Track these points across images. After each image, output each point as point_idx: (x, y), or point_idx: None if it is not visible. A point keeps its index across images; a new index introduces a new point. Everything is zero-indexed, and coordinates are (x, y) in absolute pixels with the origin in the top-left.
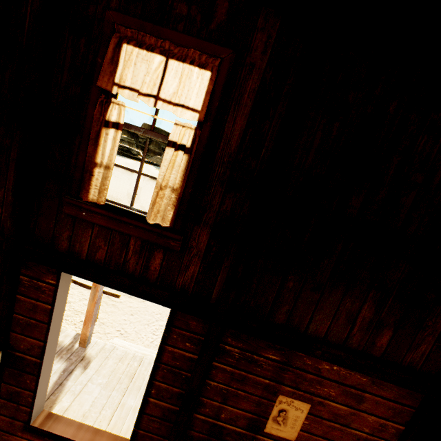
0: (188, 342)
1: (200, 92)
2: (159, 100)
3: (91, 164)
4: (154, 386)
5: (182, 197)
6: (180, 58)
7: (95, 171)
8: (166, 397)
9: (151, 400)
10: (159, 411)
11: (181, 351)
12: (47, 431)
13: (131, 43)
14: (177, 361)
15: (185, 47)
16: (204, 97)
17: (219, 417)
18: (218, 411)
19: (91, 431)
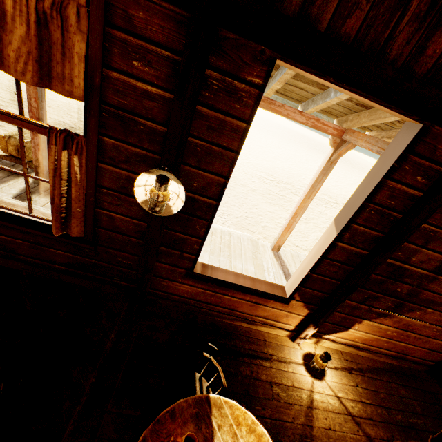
0: (420, 175)
1: None
2: None
3: None
4: (349, 230)
5: None
6: None
7: None
8: (358, 242)
9: (339, 245)
10: (344, 255)
11: (404, 188)
12: (210, 277)
13: None
14: (393, 200)
15: None
16: None
17: (408, 261)
18: (412, 254)
19: (248, 278)
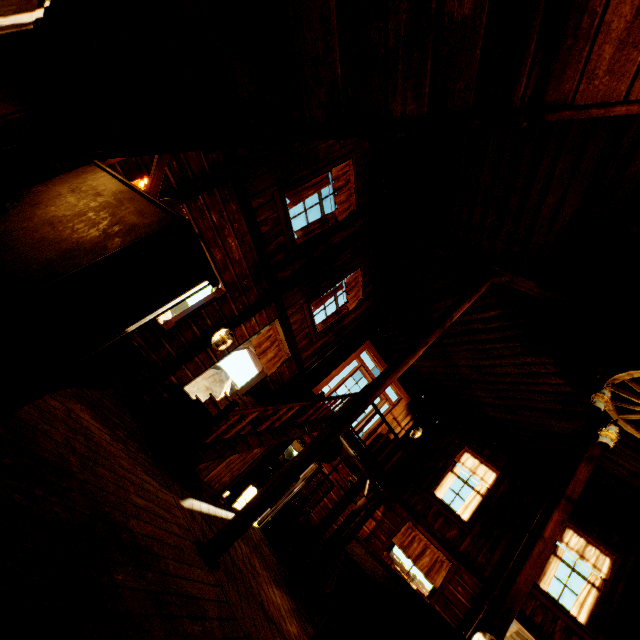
0: None
1: (604, 565)
2: (584, 558)
3: (546, 568)
4: None
5: (593, 611)
6: (594, 546)
7: (546, 572)
8: None
9: None
10: None
11: None
12: None
13: (572, 530)
14: None
15: (596, 543)
16: (607, 568)
17: None
18: None
19: None
